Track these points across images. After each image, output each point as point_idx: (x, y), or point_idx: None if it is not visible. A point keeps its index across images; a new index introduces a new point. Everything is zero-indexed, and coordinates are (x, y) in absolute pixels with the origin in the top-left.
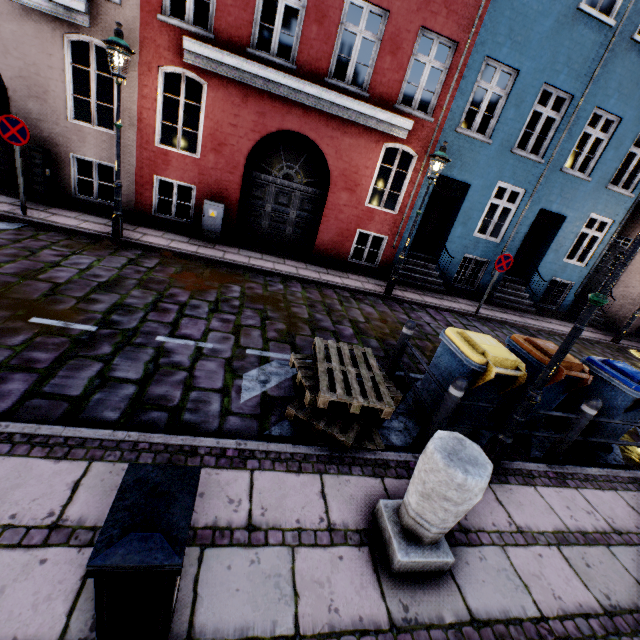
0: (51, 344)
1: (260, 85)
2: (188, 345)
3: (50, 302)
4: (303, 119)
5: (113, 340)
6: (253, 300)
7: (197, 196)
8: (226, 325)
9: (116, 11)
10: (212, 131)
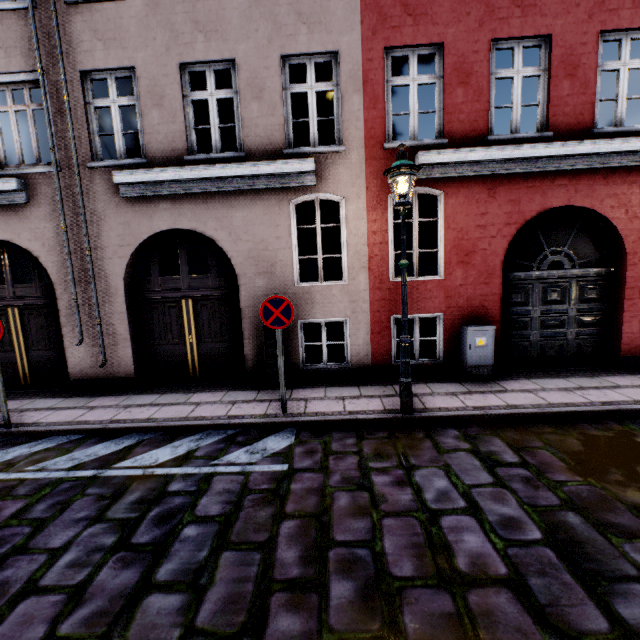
0: None
1: (510, 169)
2: None
3: None
4: (570, 188)
5: None
6: None
7: (445, 325)
8: None
9: (340, 159)
10: (455, 242)
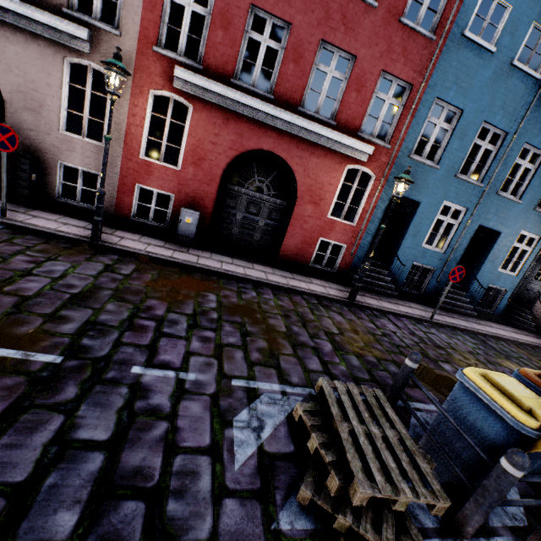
0: (1, 388)
1: (240, 110)
2: (168, 377)
3: (11, 323)
4: (276, 141)
5: (80, 376)
6: (230, 311)
7: (174, 203)
8: (207, 345)
9: (115, 41)
10: (193, 147)
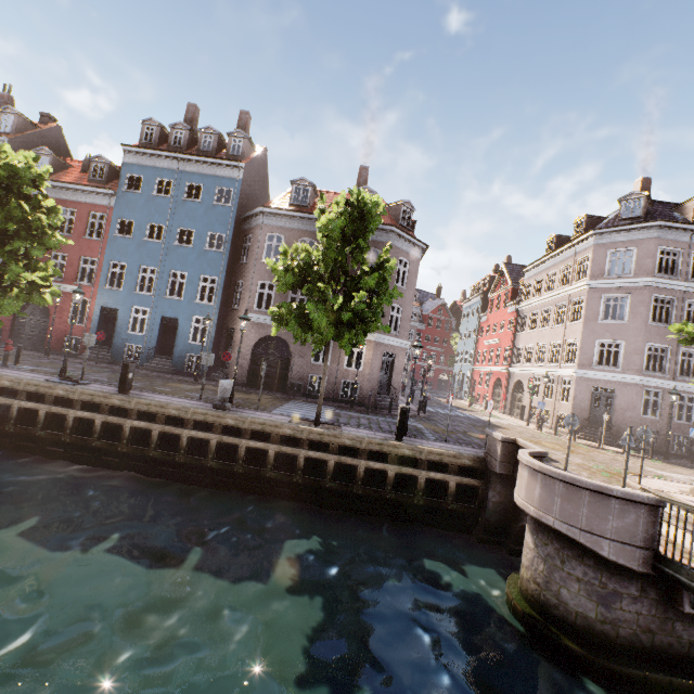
0: None
1: None
2: None
3: None
4: None
5: None
6: None
7: None
8: None
9: None
10: None
